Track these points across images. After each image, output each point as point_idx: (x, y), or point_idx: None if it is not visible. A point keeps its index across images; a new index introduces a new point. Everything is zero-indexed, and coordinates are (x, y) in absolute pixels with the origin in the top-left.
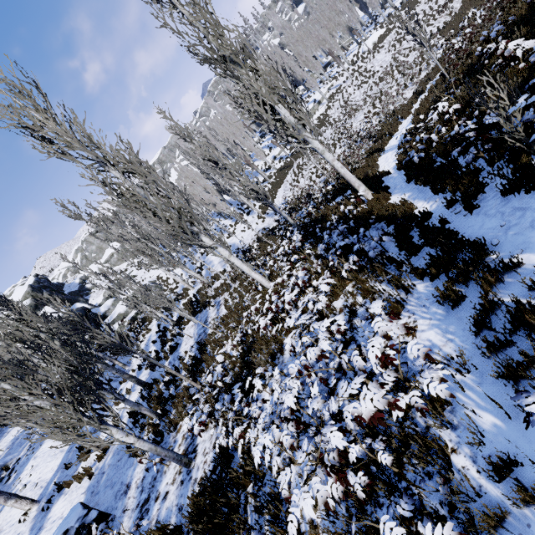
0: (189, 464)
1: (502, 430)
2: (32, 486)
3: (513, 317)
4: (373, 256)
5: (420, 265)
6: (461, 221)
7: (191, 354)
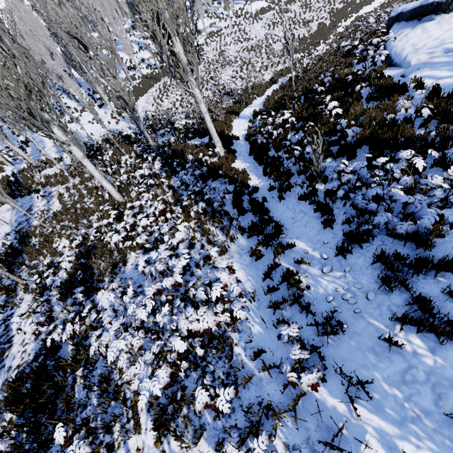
0: (2, 354)
1: (262, 334)
2: None
3: (284, 276)
4: (216, 207)
5: (244, 224)
6: (274, 204)
7: (6, 242)
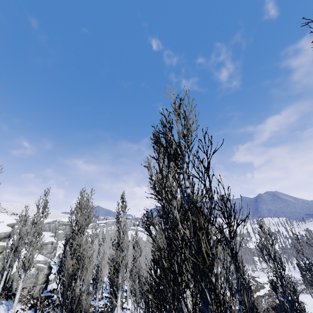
0: None
1: None
2: None
3: None
4: None
5: None
6: None
7: None
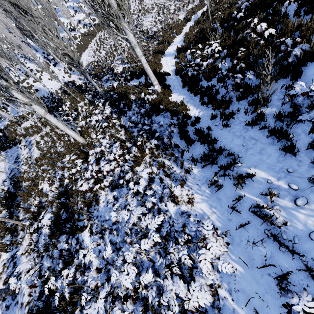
0: (14, 292)
1: (244, 274)
2: None
3: (254, 211)
4: (167, 142)
5: (194, 154)
6: (219, 132)
7: (4, 188)
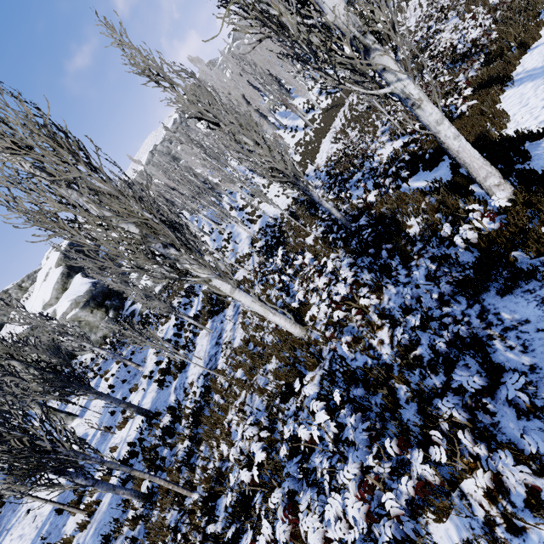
0: None
1: None
2: (31, 518)
3: None
4: None
5: None
6: None
7: (197, 391)
